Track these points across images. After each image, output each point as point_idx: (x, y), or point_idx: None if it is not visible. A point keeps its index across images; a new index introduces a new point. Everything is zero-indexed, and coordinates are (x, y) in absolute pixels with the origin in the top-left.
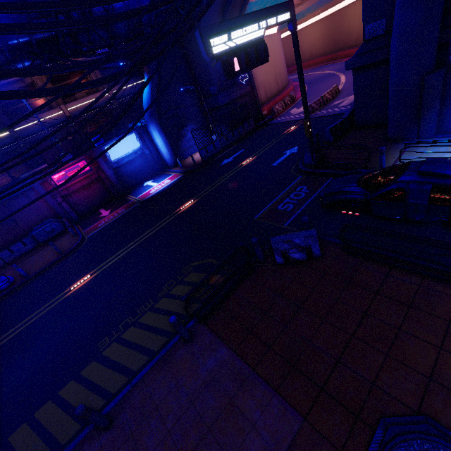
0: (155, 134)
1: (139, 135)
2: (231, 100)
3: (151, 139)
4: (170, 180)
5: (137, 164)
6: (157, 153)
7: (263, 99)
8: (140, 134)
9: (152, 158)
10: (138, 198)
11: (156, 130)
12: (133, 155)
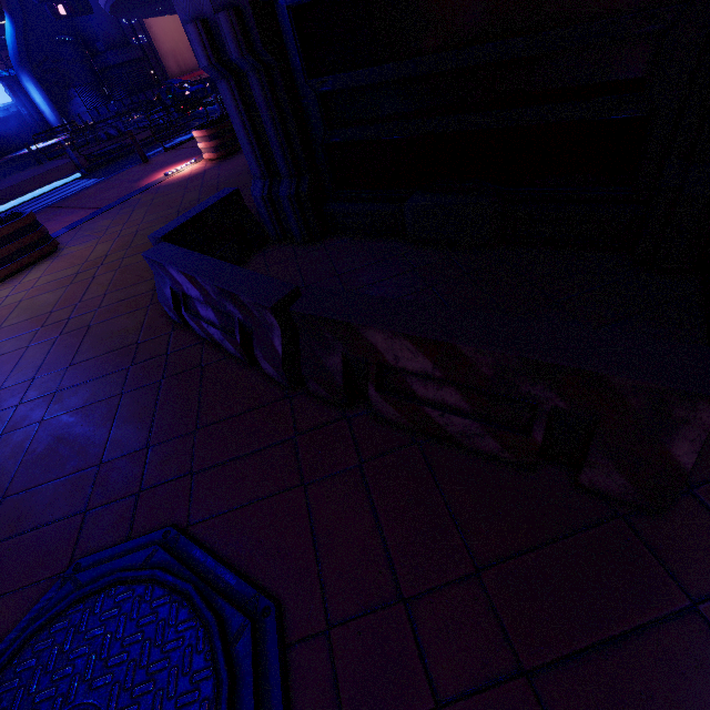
0: (30, 87)
1: (9, 88)
2: (124, 61)
3: (27, 97)
4: (57, 140)
5: (13, 126)
6: (39, 116)
7: (175, 71)
8: (11, 88)
9: (33, 121)
10: (16, 155)
11: (30, 82)
12: (4, 113)
